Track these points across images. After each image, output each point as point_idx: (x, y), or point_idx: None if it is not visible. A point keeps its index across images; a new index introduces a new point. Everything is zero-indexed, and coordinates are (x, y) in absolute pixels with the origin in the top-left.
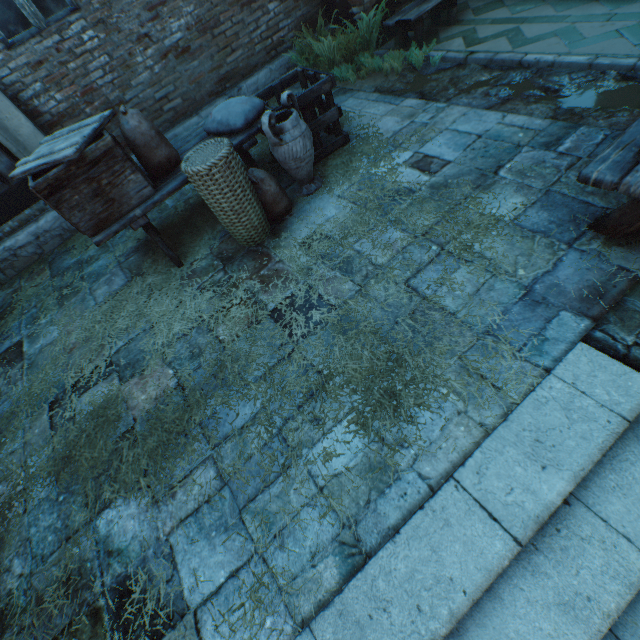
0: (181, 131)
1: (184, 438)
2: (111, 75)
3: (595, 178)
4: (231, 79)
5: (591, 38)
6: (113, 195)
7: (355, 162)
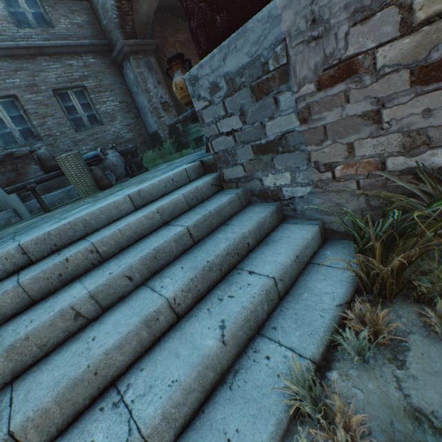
0: None
1: (5, 236)
2: None
3: (176, 120)
4: None
5: None
6: (22, 172)
7: (146, 172)
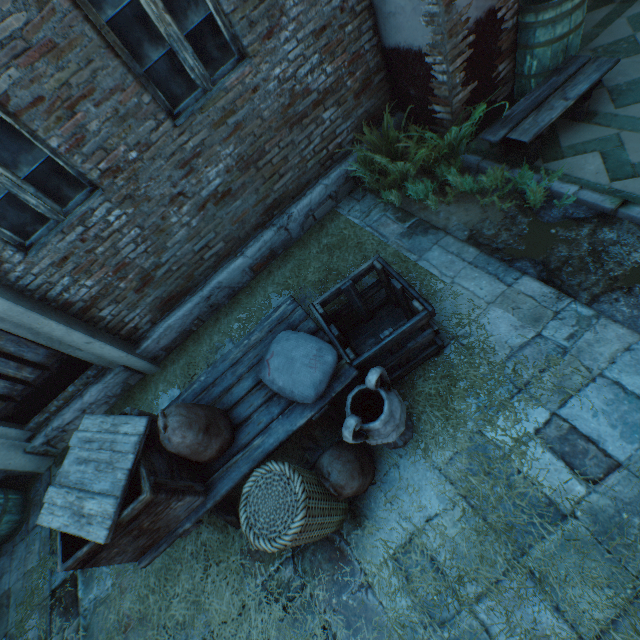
0: (225, 276)
1: None
2: (144, 244)
3: None
4: (279, 204)
5: None
6: (157, 525)
7: (457, 400)
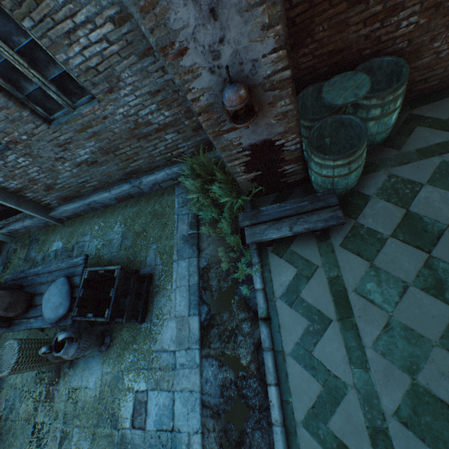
0: (98, 198)
1: None
2: (44, 174)
3: None
4: (136, 172)
5: (329, 431)
6: None
7: (128, 351)
